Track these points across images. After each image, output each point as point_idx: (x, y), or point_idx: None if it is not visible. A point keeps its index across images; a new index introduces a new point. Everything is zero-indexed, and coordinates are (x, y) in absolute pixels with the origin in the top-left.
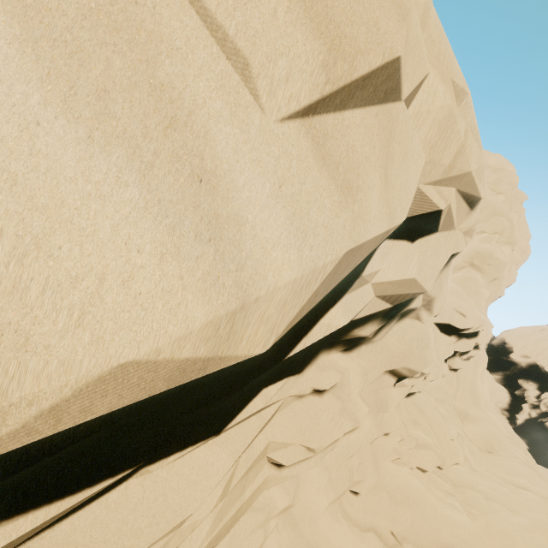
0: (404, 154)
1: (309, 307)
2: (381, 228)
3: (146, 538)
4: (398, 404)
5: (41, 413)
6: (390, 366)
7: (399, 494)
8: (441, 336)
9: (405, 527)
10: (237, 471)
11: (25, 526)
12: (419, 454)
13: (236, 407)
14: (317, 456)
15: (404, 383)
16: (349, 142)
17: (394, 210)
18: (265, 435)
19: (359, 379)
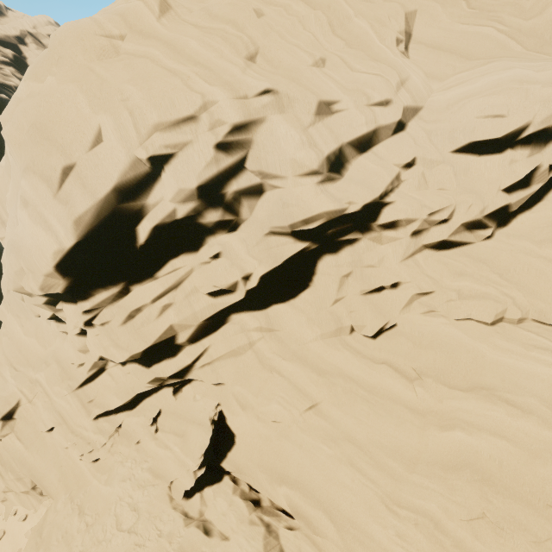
0: (95, 167)
1: (77, 231)
2: (86, 202)
3: (135, 304)
4: (409, 259)
5: (50, 258)
6: (262, 230)
7: (425, 340)
8: (479, 162)
9: (424, 365)
10: (177, 294)
11: (103, 294)
12: (465, 305)
13: (158, 269)
14: (238, 293)
15: (391, 236)
16: (65, 191)
17: (95, 190)
18: (189, 281)
19: (240, 245)
